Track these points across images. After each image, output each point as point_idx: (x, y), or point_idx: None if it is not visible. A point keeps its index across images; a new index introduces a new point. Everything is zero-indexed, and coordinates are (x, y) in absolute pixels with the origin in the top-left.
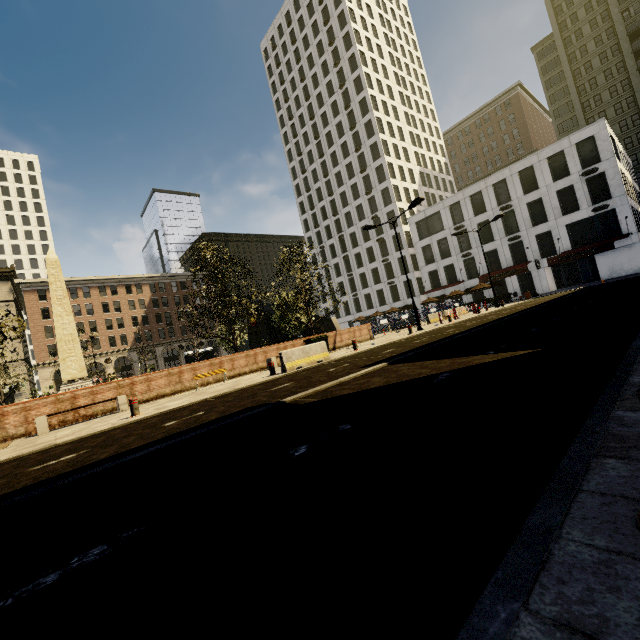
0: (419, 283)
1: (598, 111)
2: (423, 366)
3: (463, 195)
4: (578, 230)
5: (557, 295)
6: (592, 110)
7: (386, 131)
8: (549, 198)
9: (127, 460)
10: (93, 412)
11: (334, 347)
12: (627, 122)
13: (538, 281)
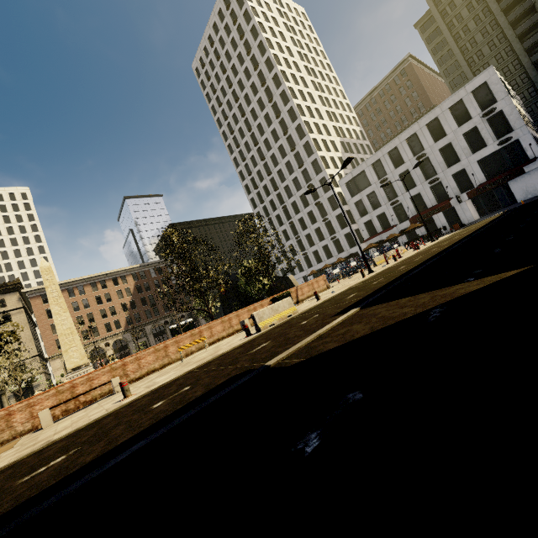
0: (358, 234)
1: (482, 64)
2: (401, 305)
3: (382, 153)
4: (489, 163)
5: (485, 221)
6: (476, 64)
7: (306, 114)
8: (457, 141)
9: (109, 467)
10: (92, 397)
11: (297, 301)
12: (509, 68)
13: (462, 213)
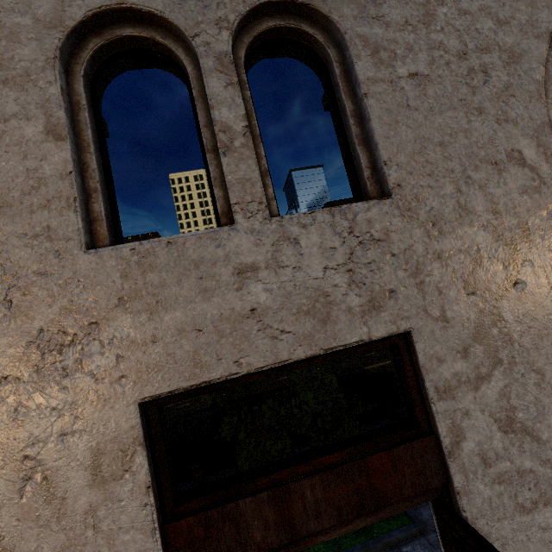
0: None
1: None
2: None
3: None
4: None
5: None
6: None
7: None
8: None
9: None
10: None
11: None
12: None
13: None
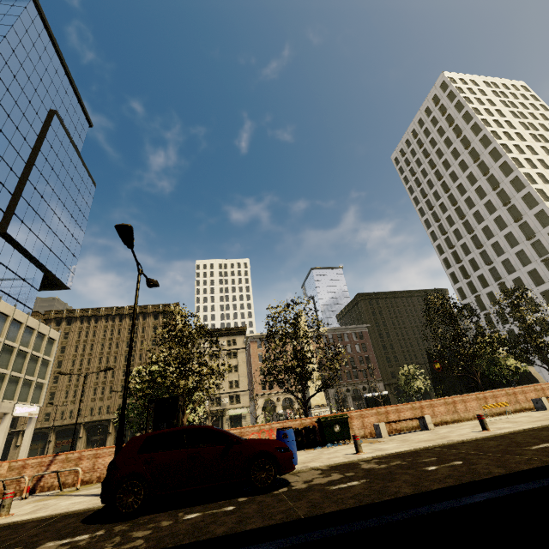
0: None
1: None
2: None
3: None
4: None
5: None
6: None
7: (538, 181)
8: None
9: None
10: (400, 427)
11: None
12: None
13: None
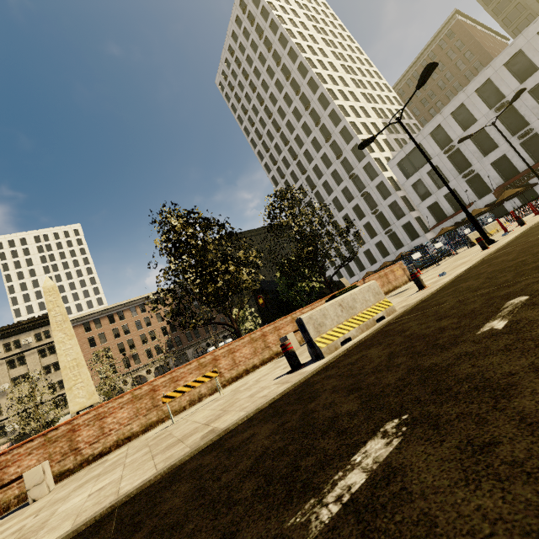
0: (419, 222)
1: None
2: None
3: (442, 116)
4: None
5: None
6: None
7: (339, 97)
8: None
9: None
10: None
11: None
12: None
13: None
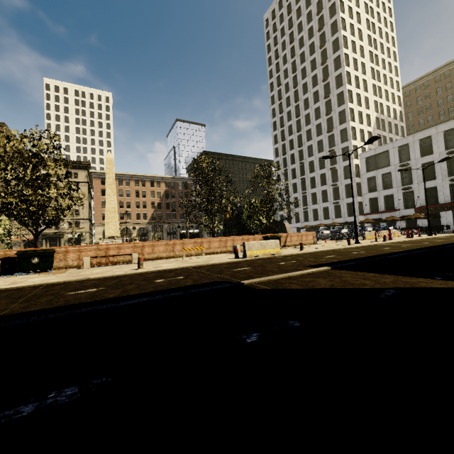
0: (360, 206)
1: None
2: (366, 277)
3: (413, 138)
4: None
5: None
6: None
7: (353, 83)
8: None
9: (122, 305)
10: (117, 260)
11: (284, 245)
12: None
13: None
